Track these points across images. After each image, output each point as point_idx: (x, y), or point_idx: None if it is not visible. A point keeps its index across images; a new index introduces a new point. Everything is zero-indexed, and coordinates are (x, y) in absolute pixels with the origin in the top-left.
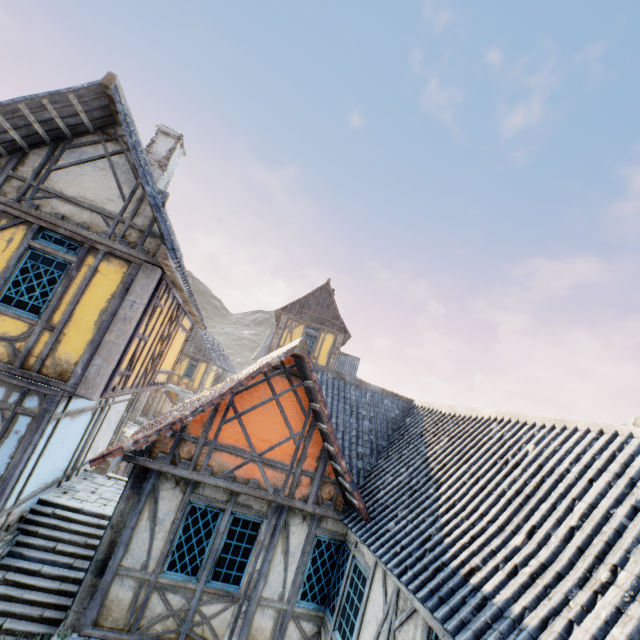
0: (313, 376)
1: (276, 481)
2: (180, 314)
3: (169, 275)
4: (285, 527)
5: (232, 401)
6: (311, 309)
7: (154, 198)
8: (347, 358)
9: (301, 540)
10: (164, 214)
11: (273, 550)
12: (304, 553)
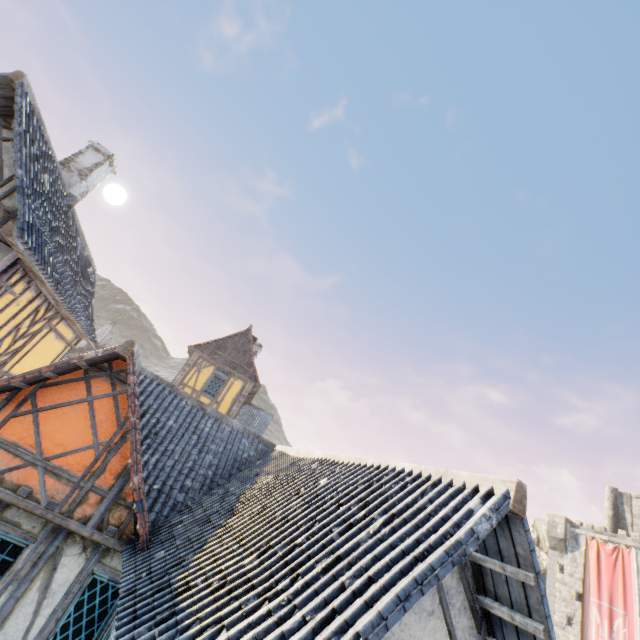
0: (129, 379)
1: (56, 493)
2: (52, 316)
3: (23, 259)
4: (55, 557)
5: (34, 393)
6: (227, 352)
7: (23, 181)
8: (260, 412)
9: (71, 576)
10: (67, 216)
11: (27, 584)
12: (69, 594)
